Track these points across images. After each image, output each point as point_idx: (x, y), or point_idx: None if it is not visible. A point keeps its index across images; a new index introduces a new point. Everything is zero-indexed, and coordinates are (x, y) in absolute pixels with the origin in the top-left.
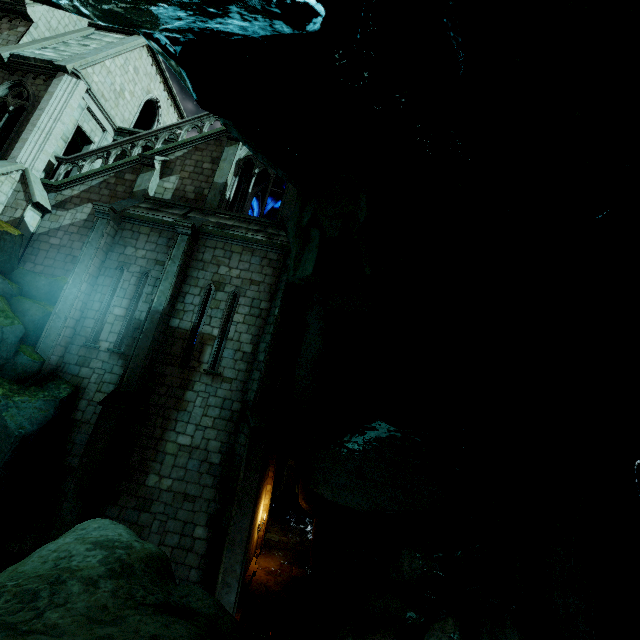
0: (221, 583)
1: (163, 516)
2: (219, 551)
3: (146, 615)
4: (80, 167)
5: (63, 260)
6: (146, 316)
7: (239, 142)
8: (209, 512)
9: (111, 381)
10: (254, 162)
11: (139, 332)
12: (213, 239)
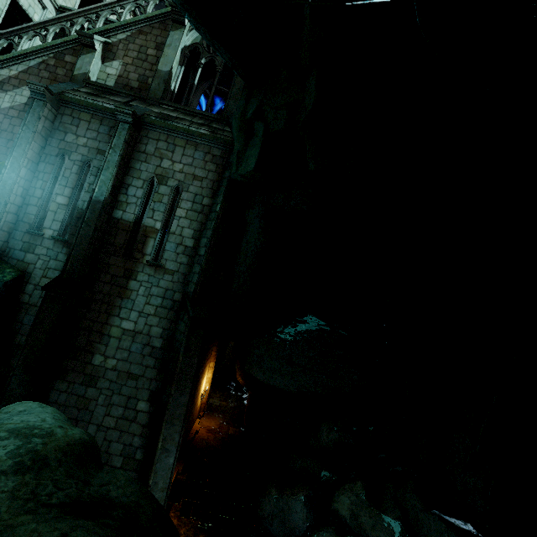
0: (161, 449)
1: (108, 391)
2: (159, 423)
3: (44, 521)
4: (16, 44)
5: (5, 145)
6: (87, 205)
7: (185, 26)
8: (151, 389)
9: (56, 268)
10: (201, 51)
11: (81, 221)
12: (156, 130)
